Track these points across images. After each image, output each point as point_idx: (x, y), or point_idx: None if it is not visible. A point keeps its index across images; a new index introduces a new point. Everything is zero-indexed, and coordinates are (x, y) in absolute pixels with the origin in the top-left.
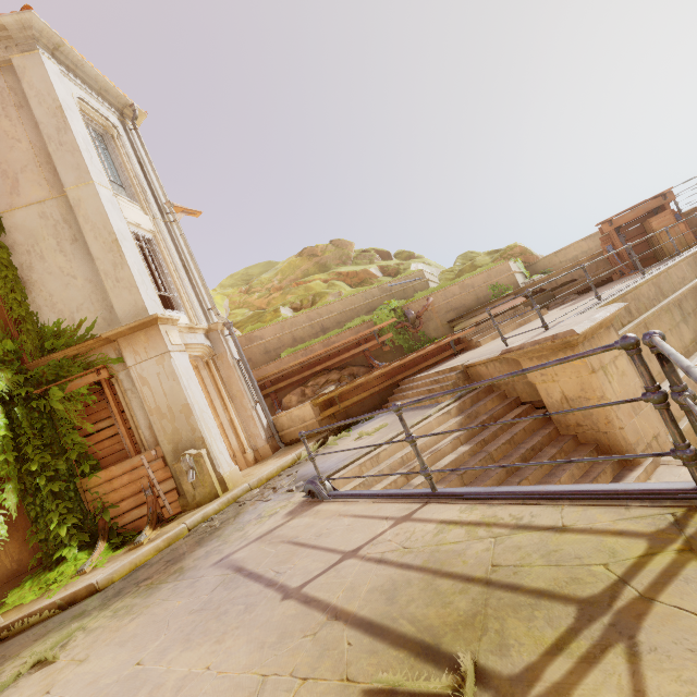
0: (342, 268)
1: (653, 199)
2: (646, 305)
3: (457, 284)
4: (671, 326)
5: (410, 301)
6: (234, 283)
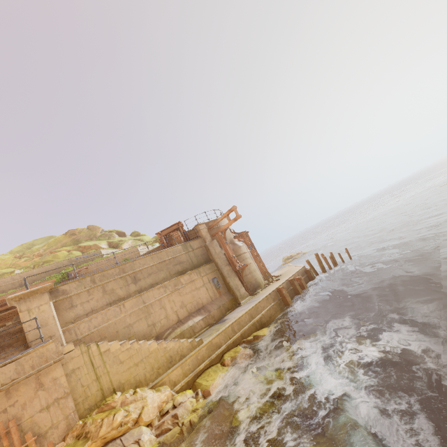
0: (86, 242)
1: (175, 225)
2: (108, 278)
3: (105, 259)
4: (123, 285)
5: (77, 268)
6: (20, 250)
